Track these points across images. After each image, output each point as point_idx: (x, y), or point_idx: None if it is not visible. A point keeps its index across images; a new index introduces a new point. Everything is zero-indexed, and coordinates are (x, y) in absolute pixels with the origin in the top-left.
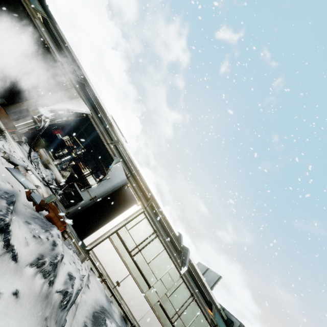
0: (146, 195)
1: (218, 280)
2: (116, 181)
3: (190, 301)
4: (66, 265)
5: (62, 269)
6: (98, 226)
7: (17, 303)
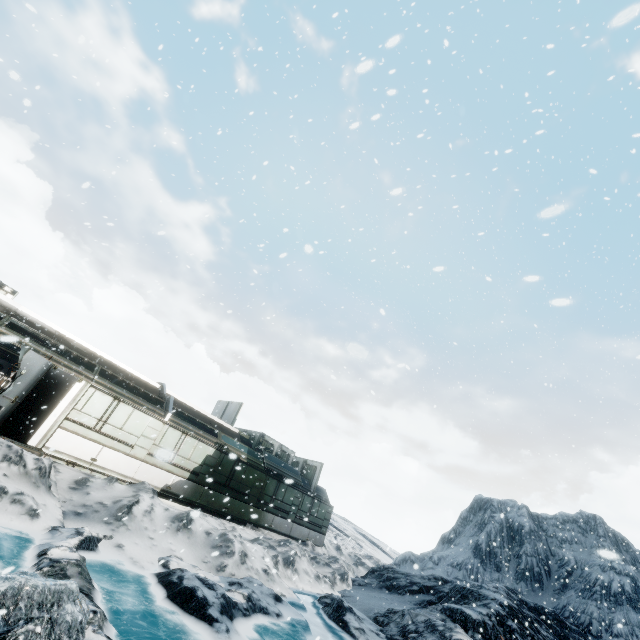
0: (90, 363)
1: (240, 408)
2: (36, 370)
3: (184, 438)
4: (29, 456)
5: (27, 458)
6: (39, 423)
7: (10, 479)
